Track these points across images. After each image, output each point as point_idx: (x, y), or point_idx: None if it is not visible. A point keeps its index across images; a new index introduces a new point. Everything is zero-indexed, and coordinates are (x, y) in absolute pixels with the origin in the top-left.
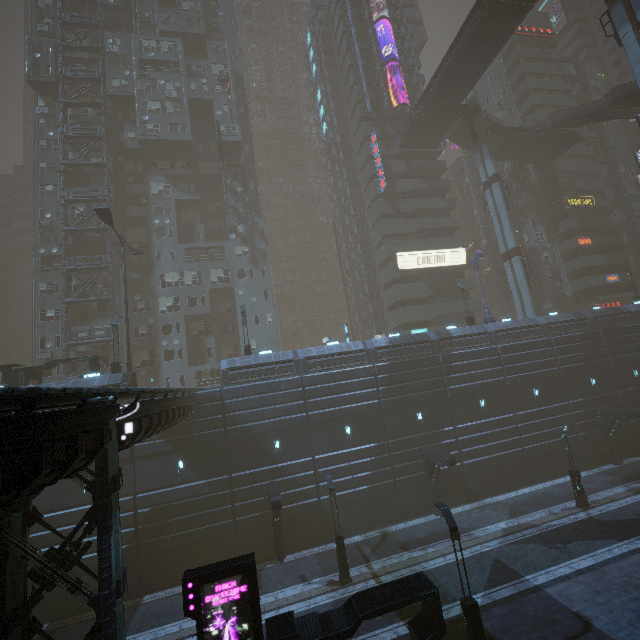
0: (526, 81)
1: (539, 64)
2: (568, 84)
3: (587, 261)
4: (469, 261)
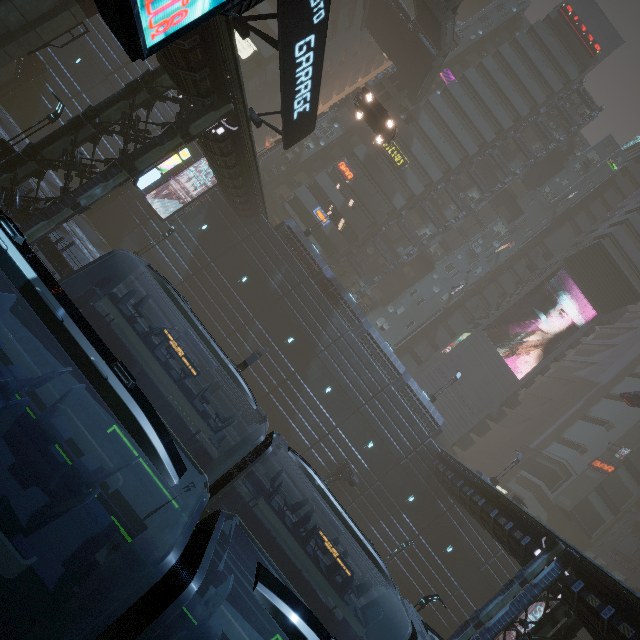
0: (505, 44)
1: (545, 57)
2: (544, 96)
3: (323, 180)
4: (251, 66)
